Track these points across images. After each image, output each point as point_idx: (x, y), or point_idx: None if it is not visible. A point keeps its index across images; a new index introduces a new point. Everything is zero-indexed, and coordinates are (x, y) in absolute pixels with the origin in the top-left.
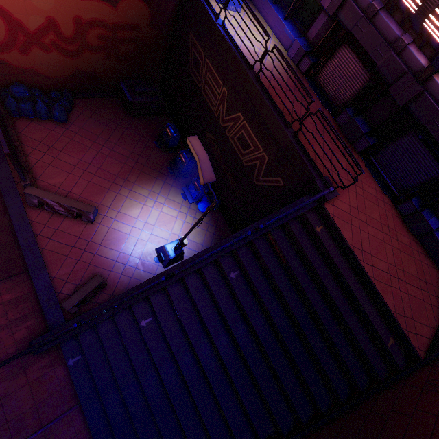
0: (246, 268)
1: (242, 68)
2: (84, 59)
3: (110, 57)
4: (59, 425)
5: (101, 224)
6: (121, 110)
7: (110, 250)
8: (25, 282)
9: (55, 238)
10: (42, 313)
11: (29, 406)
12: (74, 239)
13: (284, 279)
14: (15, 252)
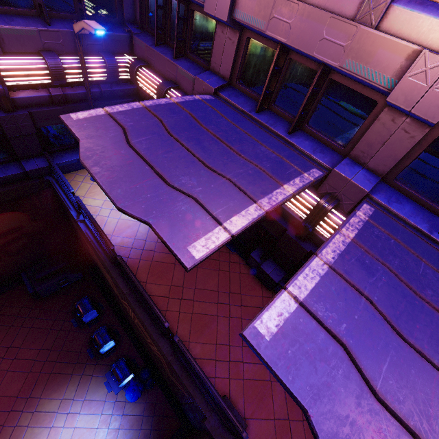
0: None
1: (107, 267)
2: None
3: (2, 258)
4: None
5: None
6: (31, 296)
7: None
8: None
9: None
10: None
11: None
12: None
13: None
14: None
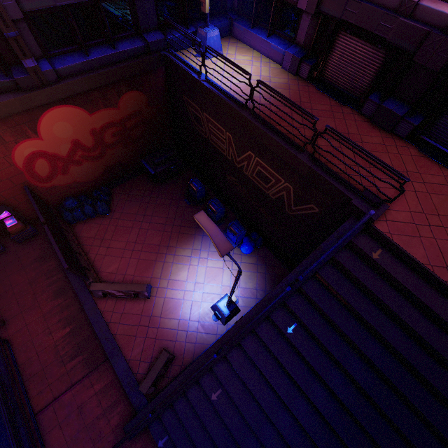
0: (302, 320)
1: (236, 111)
2: (108, 156)
3: (127, 145)
4: None
5: (156, 297)
6: (149, 183)
7: (170, 320)
8: (109, 370)
9: (123, 321)
10: (128, 397)
11: None
12: (138, 317)
13: (351, 324)
14: (96, 343)
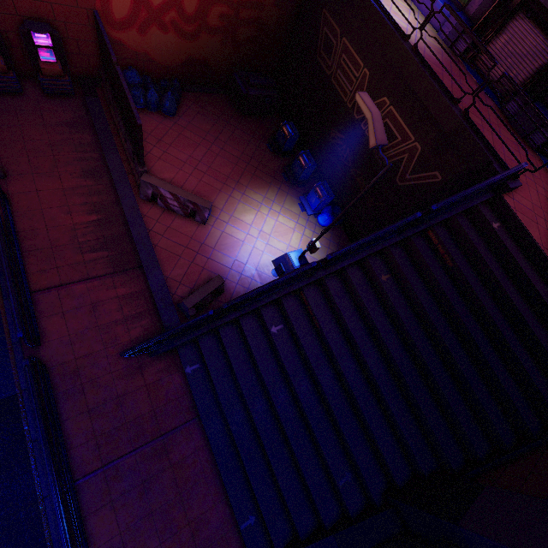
0: (402, 269)
1: (395, 39)
2: (200, 43)
3: (226, 43)
4: (178, 437)
5: (213, 227)
6: (229, 107)
7: (224, 256)
8: (139, 279)
9: (168, 236)
10: (157, 314)
11: (147, 410)
12: (186, 239)
13: (450, 285)
14: (128, 246)
